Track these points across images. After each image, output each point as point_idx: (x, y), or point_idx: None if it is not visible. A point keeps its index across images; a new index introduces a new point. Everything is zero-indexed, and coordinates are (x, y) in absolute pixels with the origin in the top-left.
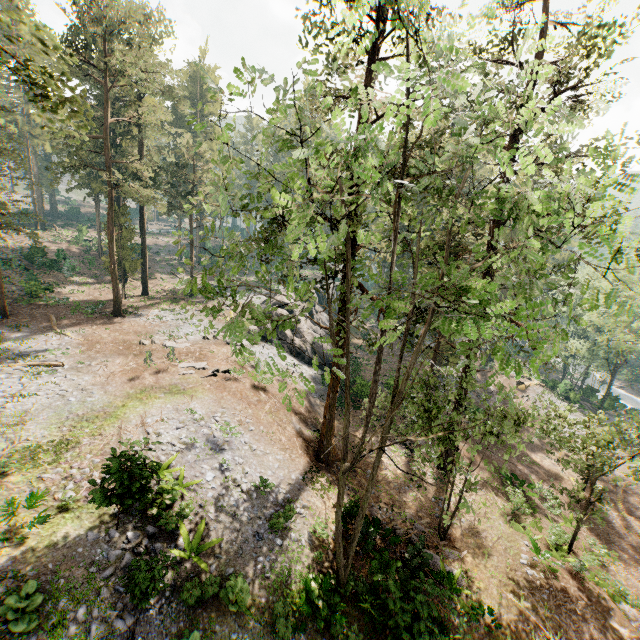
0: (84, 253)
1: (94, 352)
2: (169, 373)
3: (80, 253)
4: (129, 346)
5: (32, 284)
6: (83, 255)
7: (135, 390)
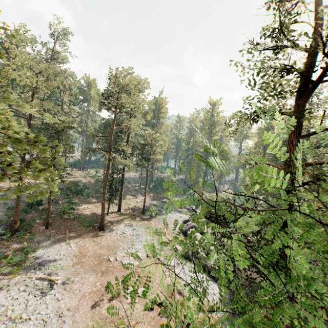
0: (96, 183)
1: (80, 266)
2: (120, 300)
3: (94, 183)
4: (101, 261)
5: (65, 207)
6: (95, 184)
7: (93, 322)
